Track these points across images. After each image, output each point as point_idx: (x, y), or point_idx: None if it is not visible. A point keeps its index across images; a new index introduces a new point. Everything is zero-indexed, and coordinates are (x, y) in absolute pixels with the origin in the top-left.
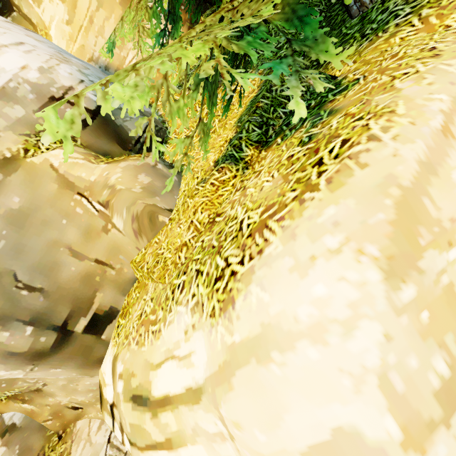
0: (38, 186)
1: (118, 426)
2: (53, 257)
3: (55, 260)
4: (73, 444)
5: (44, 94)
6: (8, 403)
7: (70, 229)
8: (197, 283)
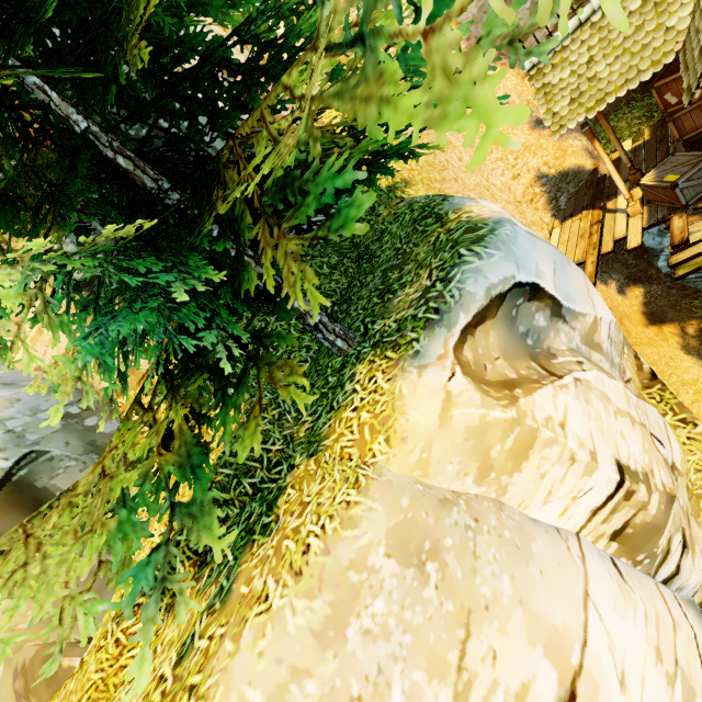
0: None
1: None
2: None
3: None
4: None
5: None
6: None
7: None
8: None
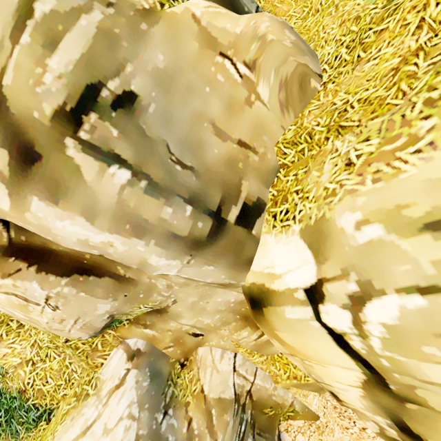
0: (179, 44)
1: (339, 304)
2: (197, 134)
3: (199, 138)
4: (199, 370)
5: None
6: (131, 328)
7: (213, 100)
8: None
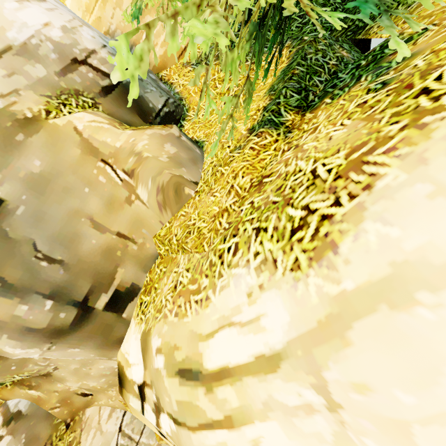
0: (60, 150)
1: (151, 407)
2: (74, 228)
3: (75, 231)
4: (82, 432)
5: (67, 55)
6: (14, 389)
7: (92, 199)
8: (259, 241)
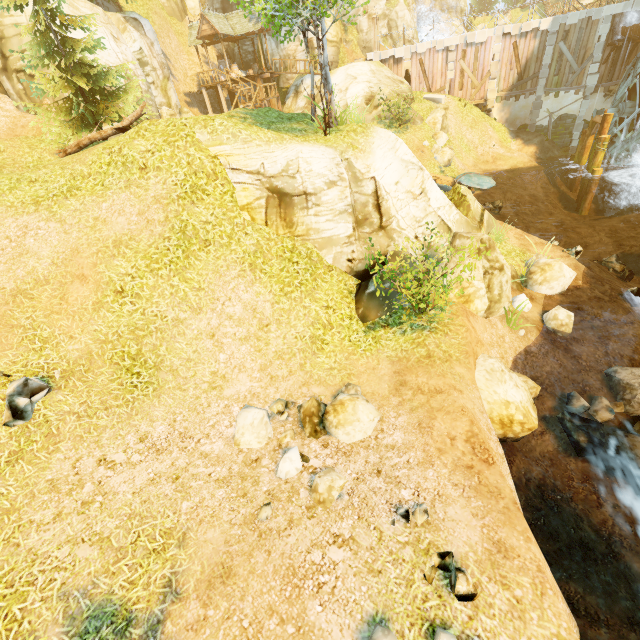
0: None
1: None
2: None
3: None
4: None
5: None
6: None
7: None
8: None
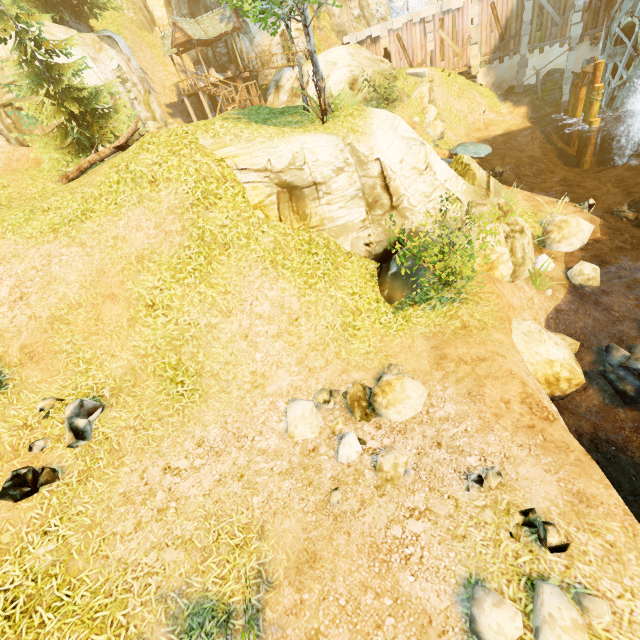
0: None
1: None
2: None
3: None
4: None
5: None
6: None
7: None
8: None
